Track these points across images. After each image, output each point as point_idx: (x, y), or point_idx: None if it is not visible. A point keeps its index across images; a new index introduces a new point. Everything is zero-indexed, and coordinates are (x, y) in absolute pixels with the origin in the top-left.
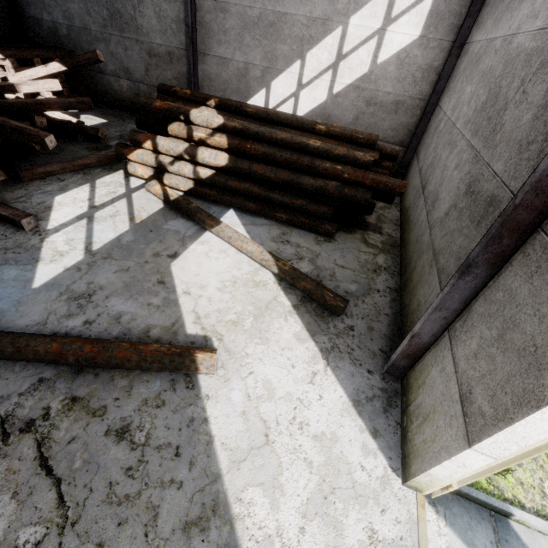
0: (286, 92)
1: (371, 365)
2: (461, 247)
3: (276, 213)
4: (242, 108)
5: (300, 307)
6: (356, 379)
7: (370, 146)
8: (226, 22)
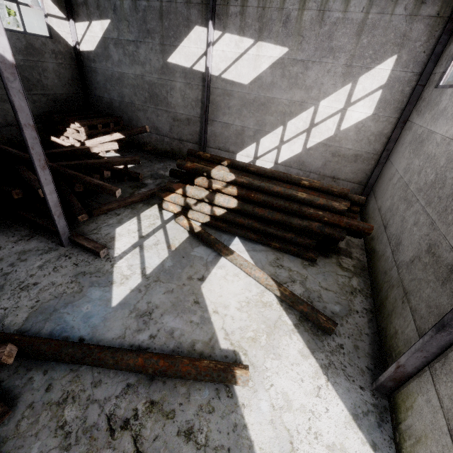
0: (271, 146)
1: (361, 381)
2: (430, 298)
3: (272, 242)
4: (247, 167)
5: (300, 326)
6: (352, 394)
7: (342, 197)
8: (230, 102)
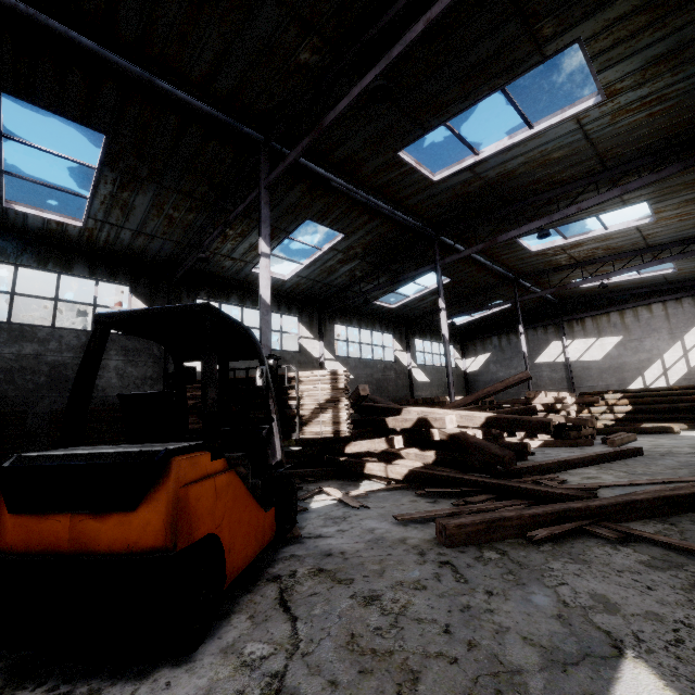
0: None
1: None
2: None
3: (670, 423)
4: (627, 390)
5: None
6: None
7: None
8: (590, 372)
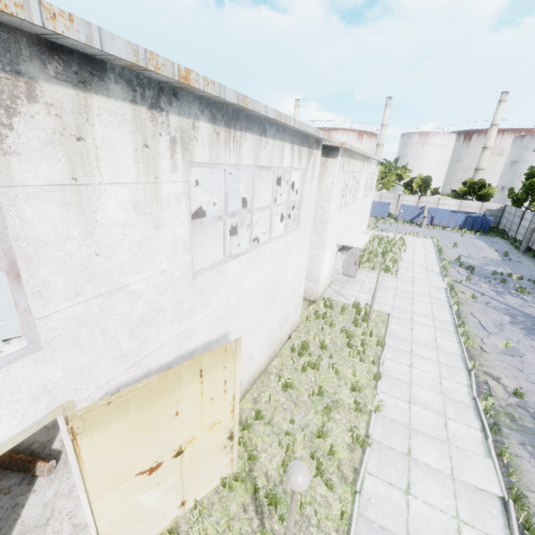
0: None
1: None
2: None
3: None
4: None
5: None
6: None
7: None
8: None
